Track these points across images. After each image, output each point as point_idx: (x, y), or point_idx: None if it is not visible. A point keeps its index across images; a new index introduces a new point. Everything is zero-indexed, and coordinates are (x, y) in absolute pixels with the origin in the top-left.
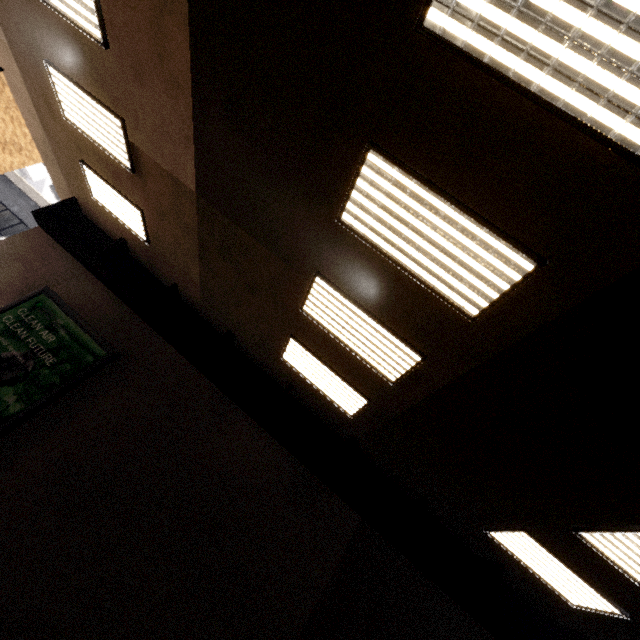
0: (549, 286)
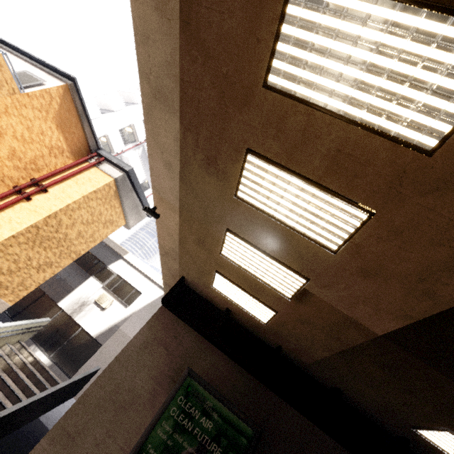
0: None
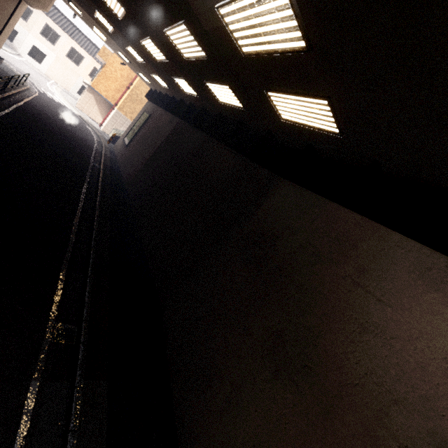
0: (100, 12)
